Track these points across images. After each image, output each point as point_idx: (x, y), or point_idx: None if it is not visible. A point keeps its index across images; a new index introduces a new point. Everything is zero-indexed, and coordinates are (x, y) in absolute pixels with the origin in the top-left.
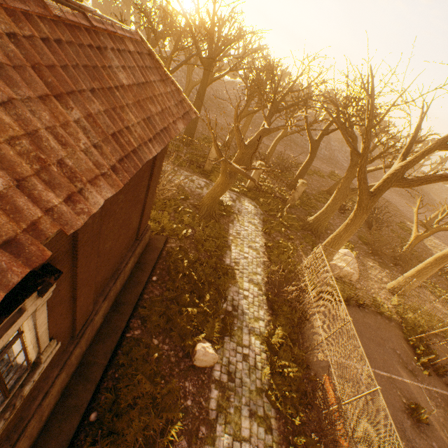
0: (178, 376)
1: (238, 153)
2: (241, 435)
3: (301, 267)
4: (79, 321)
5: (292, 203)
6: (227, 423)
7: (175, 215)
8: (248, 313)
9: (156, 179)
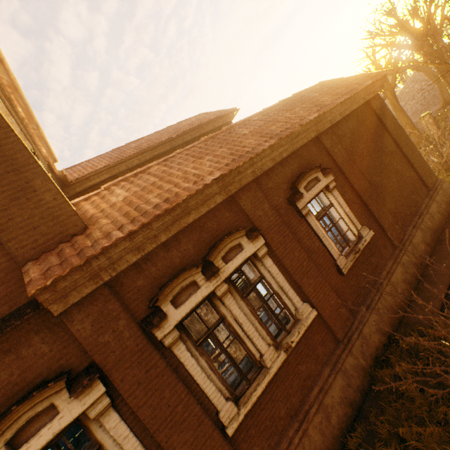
0: None
1: None
2: None
3: None
4: (387, 231)
5: None
6: None
7: None
8: None
9: (400, 134)
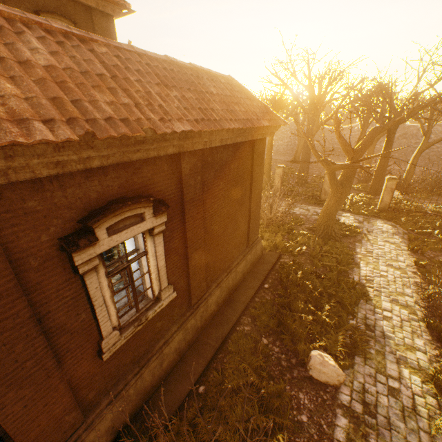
0: (289, 382)
1: (347, 160)
2: None
3: None
4: (193, 289)
5: None
6: None
7: (288, 237)
8: (392, 337)
9: (258, 187)
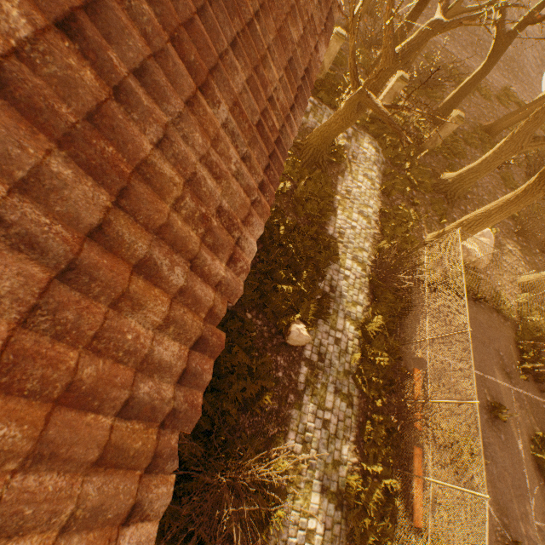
0: (270, 350)
1: (379, 68)
2: (325, 406)
3: (421, 250)
4: None
5: (430, 147)
6: (314, 395)
7: None
8: (346, 296)
9: None
